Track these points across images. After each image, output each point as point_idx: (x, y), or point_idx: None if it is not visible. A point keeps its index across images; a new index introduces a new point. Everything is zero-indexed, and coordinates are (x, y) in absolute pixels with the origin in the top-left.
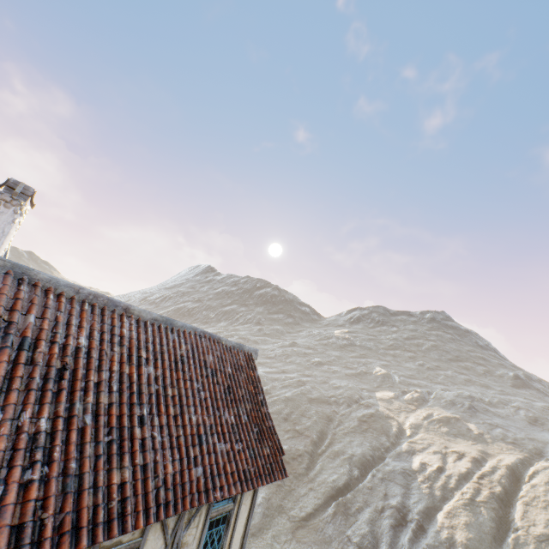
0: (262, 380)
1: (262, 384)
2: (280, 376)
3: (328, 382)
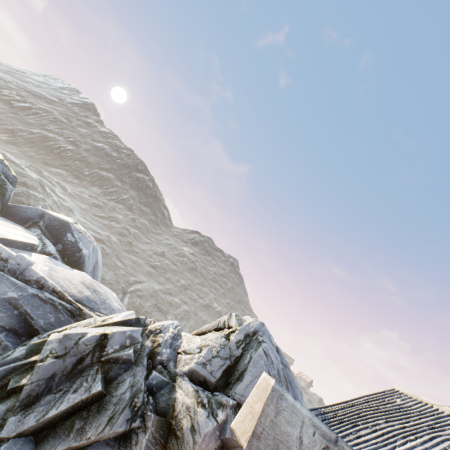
0: (165, 305)
1: (167, 311)
2: (170, 299)
3: (197, 313)
